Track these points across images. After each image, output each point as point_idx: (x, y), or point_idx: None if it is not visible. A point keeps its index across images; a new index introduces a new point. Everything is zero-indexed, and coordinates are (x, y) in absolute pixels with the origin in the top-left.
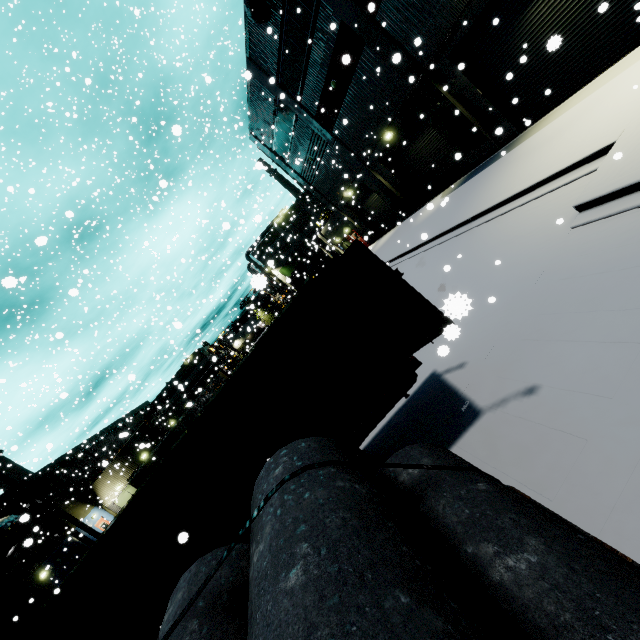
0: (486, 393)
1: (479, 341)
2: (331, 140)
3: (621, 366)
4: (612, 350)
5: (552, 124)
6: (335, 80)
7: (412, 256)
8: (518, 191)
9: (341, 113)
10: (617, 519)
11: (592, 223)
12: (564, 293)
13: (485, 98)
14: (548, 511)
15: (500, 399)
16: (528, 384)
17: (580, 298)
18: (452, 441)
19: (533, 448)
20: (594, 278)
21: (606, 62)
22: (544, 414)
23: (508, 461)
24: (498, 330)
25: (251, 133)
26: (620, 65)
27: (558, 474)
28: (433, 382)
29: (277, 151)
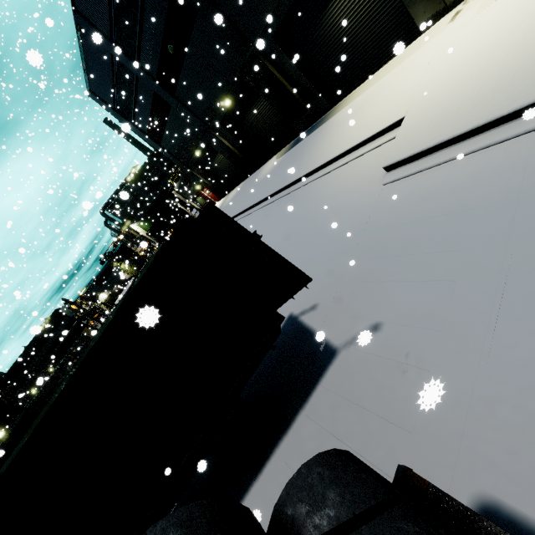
0: (339, 332)
1: (326, 284)
2: (174, 103)
3: (443, 302)
4: (434, 288)
5: (355, 102)
6: (172, 45)
7: (258, 209)
8: (338, 154)
9: (181, 78)
10: (468, 445)
11: (398, 181)
12: (387, 239)
13: (304, 76)
14: (451, 500)
15: (351, 337)
16: (372, 322)
17: (400, 243)
18: (316, 381)
19: (387, 382)
20: (408, 226)
21: (386, 57)
22: (390, 349)
23: (368, 397)
24: (340, 273)
25: (90, 90)
26: (396, 60)
27: (412, 406)
28: (292, 324)
29: (121, 110)
